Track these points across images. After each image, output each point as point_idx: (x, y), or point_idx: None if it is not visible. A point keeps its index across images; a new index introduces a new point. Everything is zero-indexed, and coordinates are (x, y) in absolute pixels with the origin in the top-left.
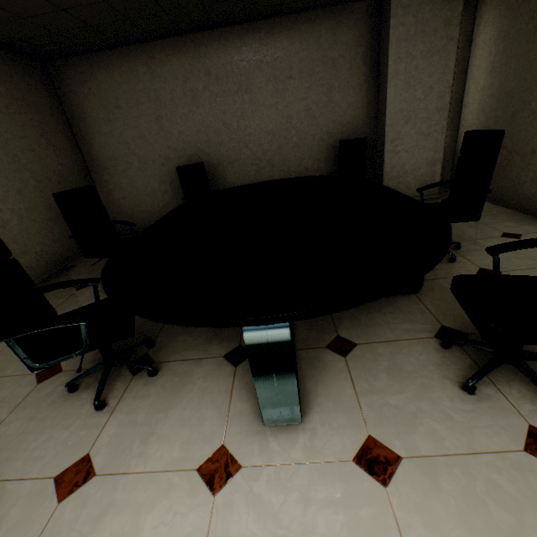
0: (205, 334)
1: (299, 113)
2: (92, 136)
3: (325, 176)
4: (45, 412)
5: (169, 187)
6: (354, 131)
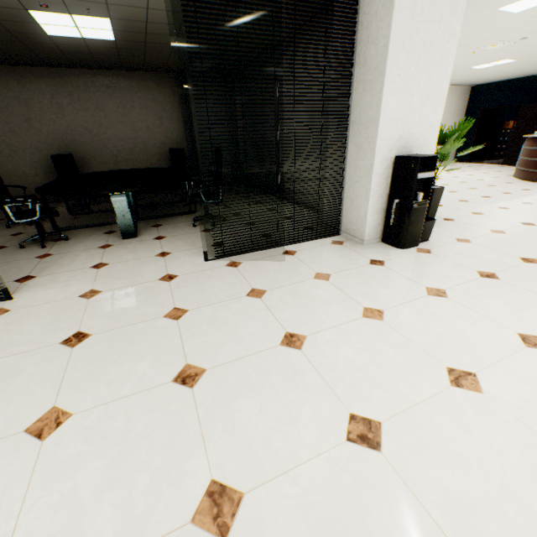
0: (92, 231)
1: (142, 129)
2: None
3: (160, 168)
4: (12, 253)
5: (41, 171)
6: (180, 144)
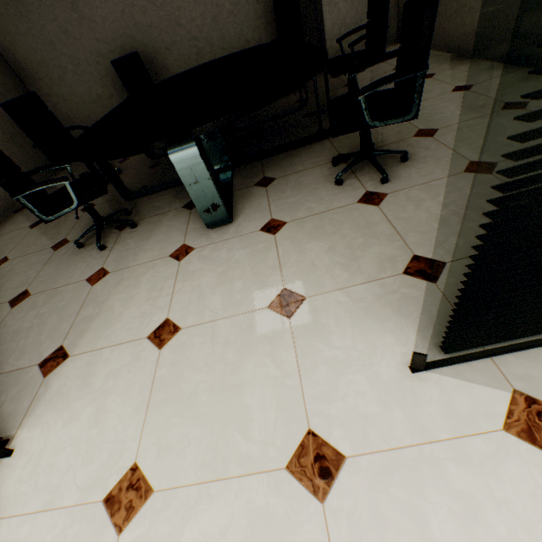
0: (168, 199)
1: None
2: (11, 40)
3: (260, 45)
4: (67, 260)
5: (113, 90)
6: None
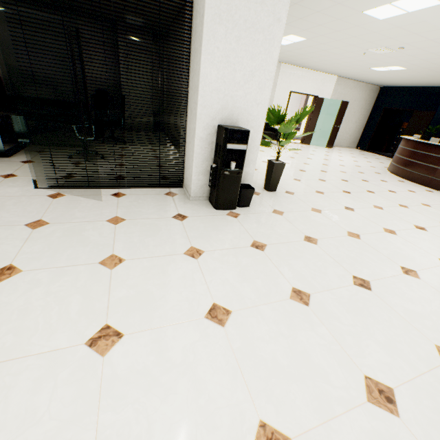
0: None
1: None
2: None
3: None
4: None
5: None
6: (109, 87)
